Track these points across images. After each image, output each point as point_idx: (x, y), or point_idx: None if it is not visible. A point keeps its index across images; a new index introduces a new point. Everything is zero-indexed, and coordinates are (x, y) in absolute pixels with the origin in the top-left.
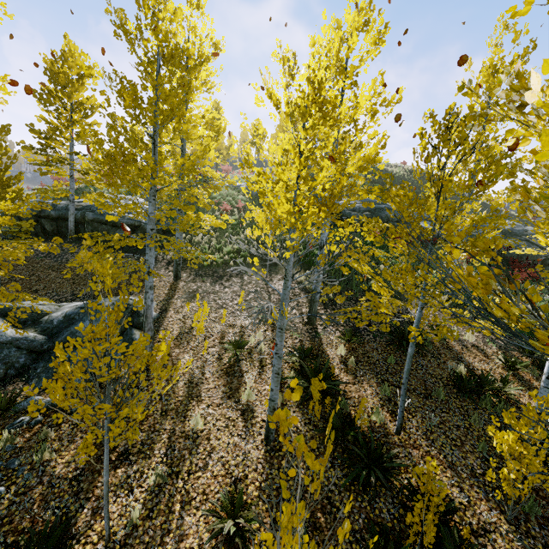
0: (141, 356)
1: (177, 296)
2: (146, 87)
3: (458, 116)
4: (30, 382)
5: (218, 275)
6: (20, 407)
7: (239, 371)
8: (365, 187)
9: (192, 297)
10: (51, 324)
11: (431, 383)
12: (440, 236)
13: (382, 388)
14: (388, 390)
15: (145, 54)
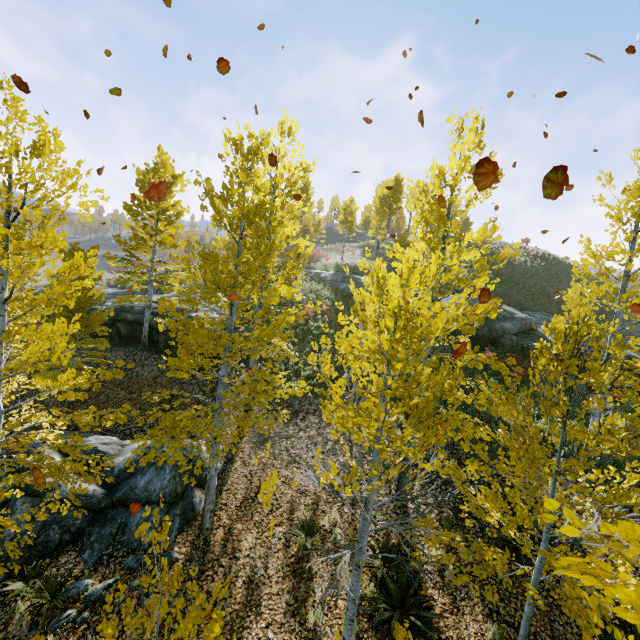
0: (192, 635)
1: (245, 439)
2: (227, 264)
3: (589, 333)
4: (83, 553)
5: (293, 410)
6: (69, 593)
7: (308, 570)
8: (471, 354)
9: (262, 441)
10: (111, 473)
11: (559, 626)
12: (568, 469)
13: (489, 626)
14: (498, 634)
15: (229, 223)
